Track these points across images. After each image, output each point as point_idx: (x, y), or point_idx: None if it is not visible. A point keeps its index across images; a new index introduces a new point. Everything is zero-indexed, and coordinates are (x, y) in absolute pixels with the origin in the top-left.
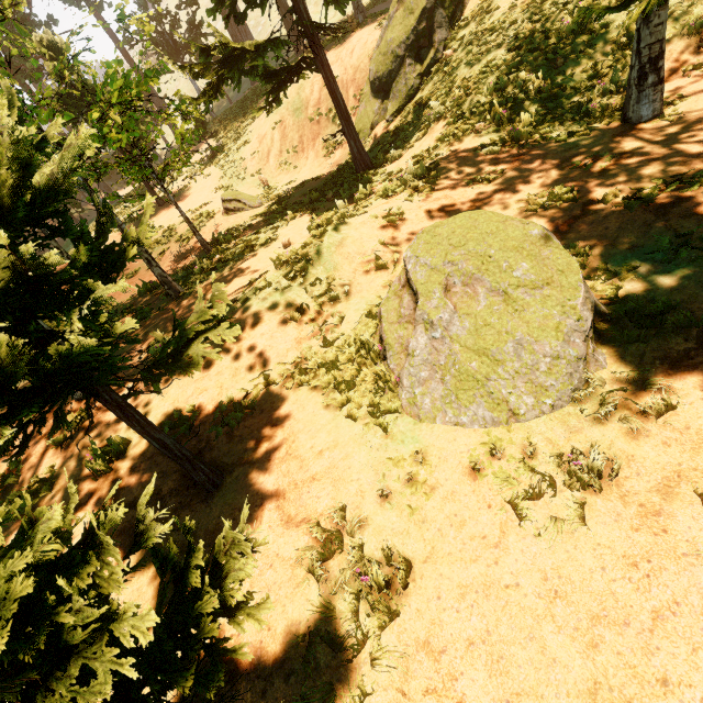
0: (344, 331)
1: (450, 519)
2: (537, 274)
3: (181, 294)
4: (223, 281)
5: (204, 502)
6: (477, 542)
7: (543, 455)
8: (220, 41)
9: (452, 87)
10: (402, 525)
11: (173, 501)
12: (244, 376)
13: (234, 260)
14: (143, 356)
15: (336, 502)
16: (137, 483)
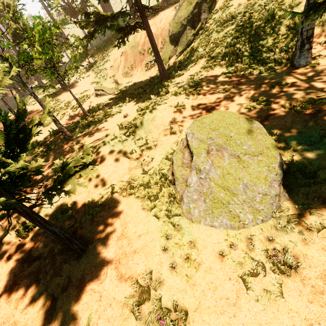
0: (153, 165)
1: (209, 284)
2: (255, 148)
3: (71, 138)
4: (93, 133)
5: (76, 260)
6: (223, 301)
7: (258, 250)
8: (95, 10)
9: (209, 42)
10: (182, 286)
11: (59, 257)
12: (101, 186)
13: (99, 122)
14: (49, 171)
15: (147, 269)
16: (41, 245)
